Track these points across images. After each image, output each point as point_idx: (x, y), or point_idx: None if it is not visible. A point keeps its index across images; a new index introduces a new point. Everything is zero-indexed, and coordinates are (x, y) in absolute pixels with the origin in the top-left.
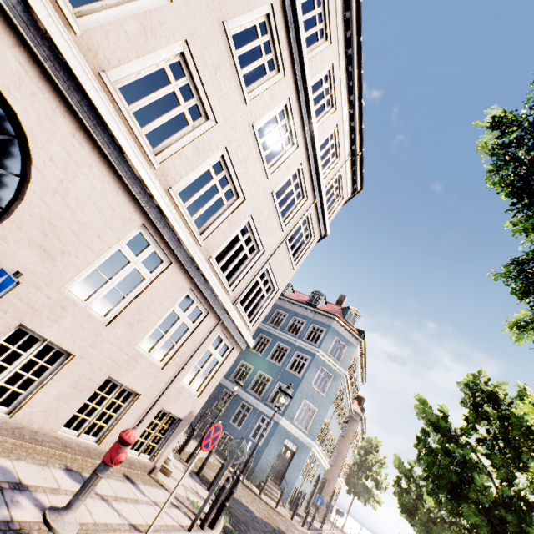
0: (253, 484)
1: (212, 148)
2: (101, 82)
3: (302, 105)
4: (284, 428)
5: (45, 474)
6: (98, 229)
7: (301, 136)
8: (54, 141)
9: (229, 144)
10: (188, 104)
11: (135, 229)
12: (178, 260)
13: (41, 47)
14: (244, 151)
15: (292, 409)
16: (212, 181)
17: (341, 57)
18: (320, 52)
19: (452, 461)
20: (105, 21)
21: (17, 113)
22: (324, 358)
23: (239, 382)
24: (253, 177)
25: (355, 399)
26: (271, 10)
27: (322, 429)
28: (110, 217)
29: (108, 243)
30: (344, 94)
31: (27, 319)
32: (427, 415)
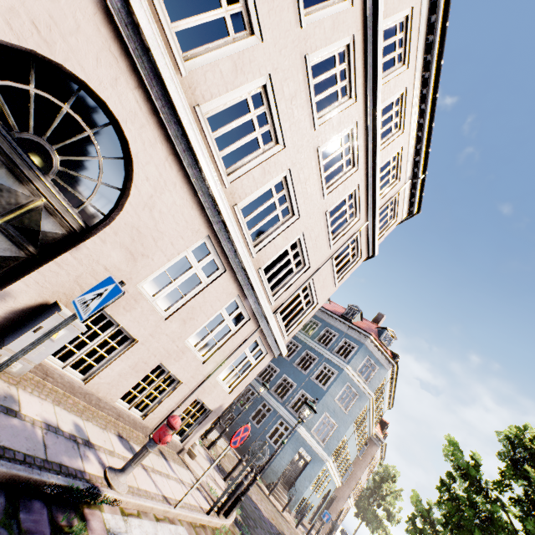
0: (263, 483)
1: (277, 169)
2: (194, 114)
3: (369, 129)
4: (301, 436)
5: (105, 437)
6: (172, 238)
7: (363, 158)
8: (151, 164)
9: (293, 166)
10: (262, 130)
11: (201, 238)
12: (231, 269)
13: (155, 88)
14: (306, 172)
15: (312, 419)
16: (272, 199)
17: (417, 80)
18: (395, 77)
19: (477, 515)
20: (206, 62)
21: (128, 142)
22: (351, 375)
23: (265, 384)
24: (310, 197)
25: (378, 422)
26: (352, 40)
27: (339, 446)
28: (183, 228)
29: (178, 249)
30: (414, 117)
31: (109, 307)
32: (456, 459)
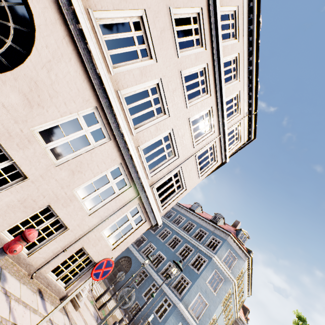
0: None
1: (151, 75)
2: (88, 14)
3: (216, 70)
4: (180, 312)
5: None
6: (65, 99)
7: (213, 89)
8: (51, 37)
9: (163, 78)
10: (141, 47)
11: (91, 108)
12: (115, 140)
13: None
14: (173, 85)
15: (188, 297)
16: (148, 98)
17: (245, 51)
18: (231, 44)
19: None
20: None
21: (33, 14)
22: (218, 263)
23: (149, 257)
24: (177, 104)
25: (241, 308)
26: (201, 11)
27: (210, 323)
28: (75, 94)
29: (70, 110)
30: (245, 74)
31: (3, 140)
32: None
